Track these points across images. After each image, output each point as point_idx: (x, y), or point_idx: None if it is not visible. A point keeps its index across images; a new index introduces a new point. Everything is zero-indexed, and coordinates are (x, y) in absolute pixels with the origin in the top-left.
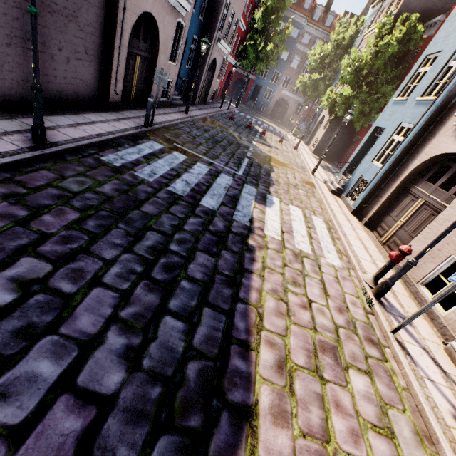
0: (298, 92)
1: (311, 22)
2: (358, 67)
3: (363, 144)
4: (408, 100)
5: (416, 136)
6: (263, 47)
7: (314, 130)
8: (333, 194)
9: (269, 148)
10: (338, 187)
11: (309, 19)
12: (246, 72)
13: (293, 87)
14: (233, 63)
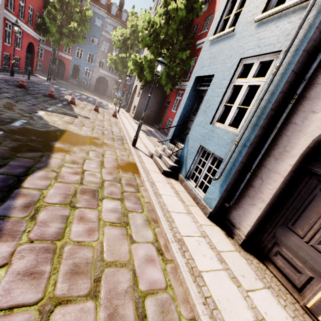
0: (113, 71)
1: (110, 16)
2: (155, 31)
3: (186, 101)
4: (238, 29)
5: (297, 67)
6: (66, 24)
7: (131, 98)
8: (168, 177)
9: (72, 118)
10: (170, 164)
11: (108, 13)
12: (61, 52)
13: (110, 69)
14: (32, 34)
